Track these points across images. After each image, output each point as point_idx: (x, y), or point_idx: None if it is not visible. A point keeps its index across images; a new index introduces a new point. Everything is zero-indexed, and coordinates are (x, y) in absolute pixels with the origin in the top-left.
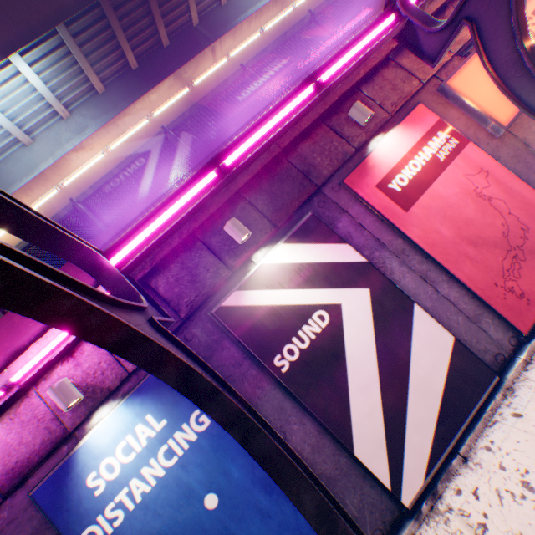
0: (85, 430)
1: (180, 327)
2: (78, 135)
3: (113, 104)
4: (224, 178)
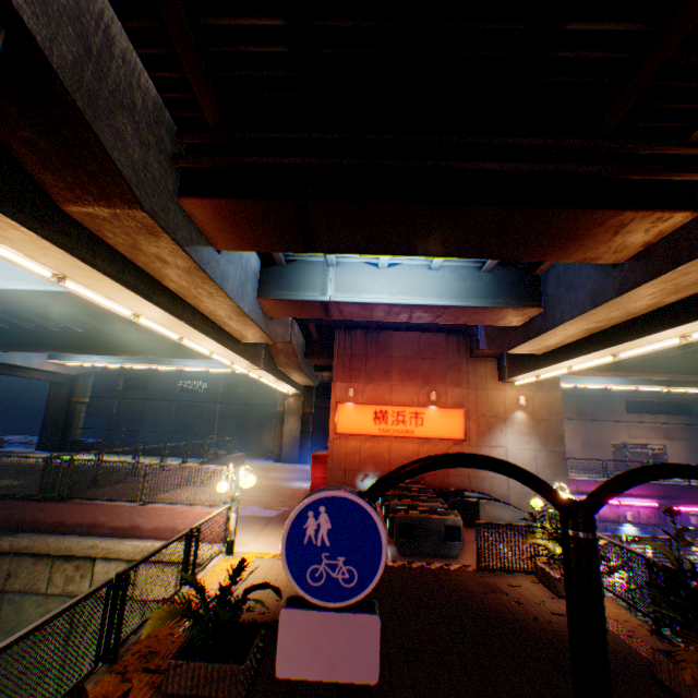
0: (620, 524)
1: (656, 524)
2: (608, 379)
3: (632, 378)
4: None
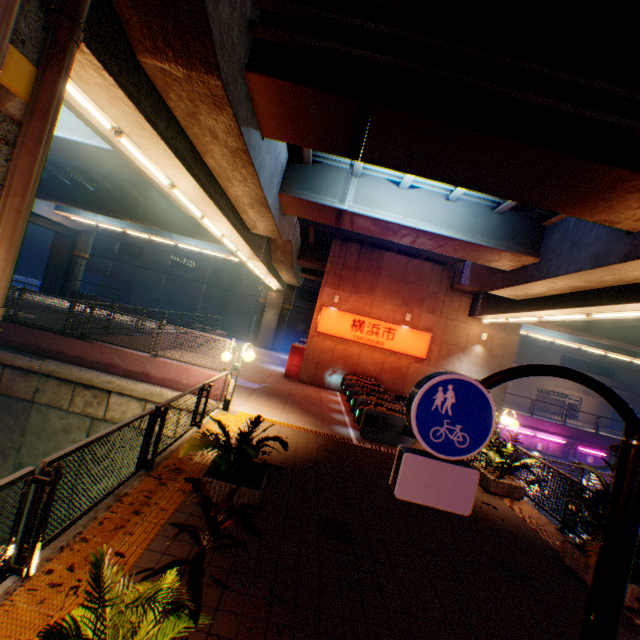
0: (530, 451)
1: (558, 456)
2: (557, 334)
3: (578, 338)
4: (604, 457)
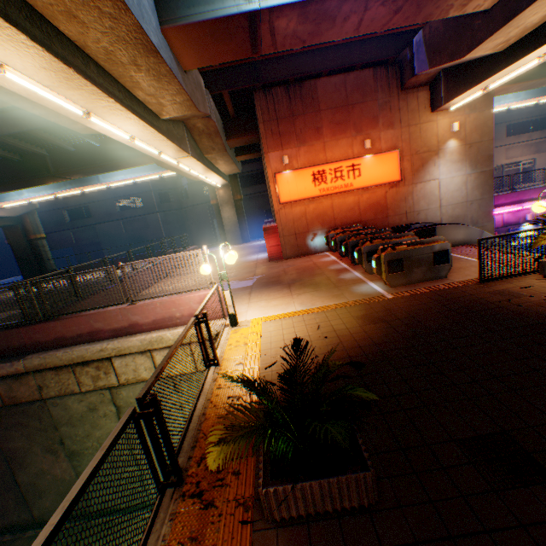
0: (520, 225)
1: None
2: (513, 98)
3: (536, 92)
4: None
